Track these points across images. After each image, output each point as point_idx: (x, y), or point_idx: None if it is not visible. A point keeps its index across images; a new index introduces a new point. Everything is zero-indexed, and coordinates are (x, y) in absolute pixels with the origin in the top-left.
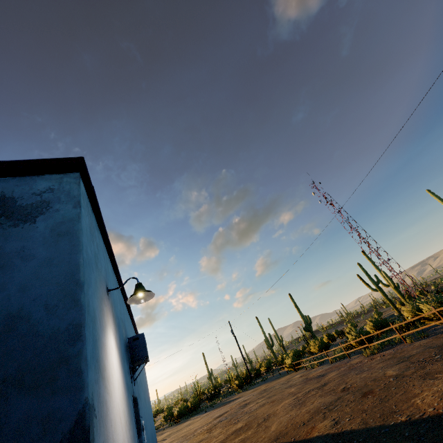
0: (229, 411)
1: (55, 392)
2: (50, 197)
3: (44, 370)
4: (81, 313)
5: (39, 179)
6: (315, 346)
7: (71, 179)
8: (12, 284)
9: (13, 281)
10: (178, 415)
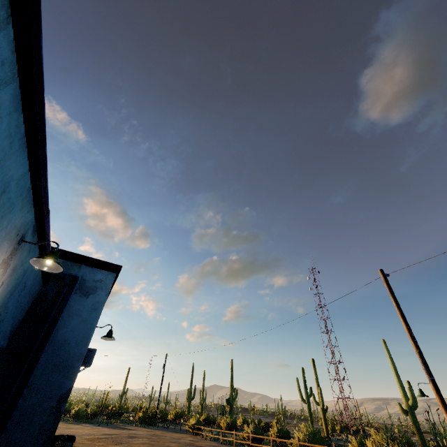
0: (118, 435)
1: (66, 377)
2: (99, 285)
3: (66, 367)
4: (86, 350)
5: (99, 272)
6: (225, 422)
7: (111, 277)
8: (70, 326)
9: (70, 324)
10: (74, 414)
